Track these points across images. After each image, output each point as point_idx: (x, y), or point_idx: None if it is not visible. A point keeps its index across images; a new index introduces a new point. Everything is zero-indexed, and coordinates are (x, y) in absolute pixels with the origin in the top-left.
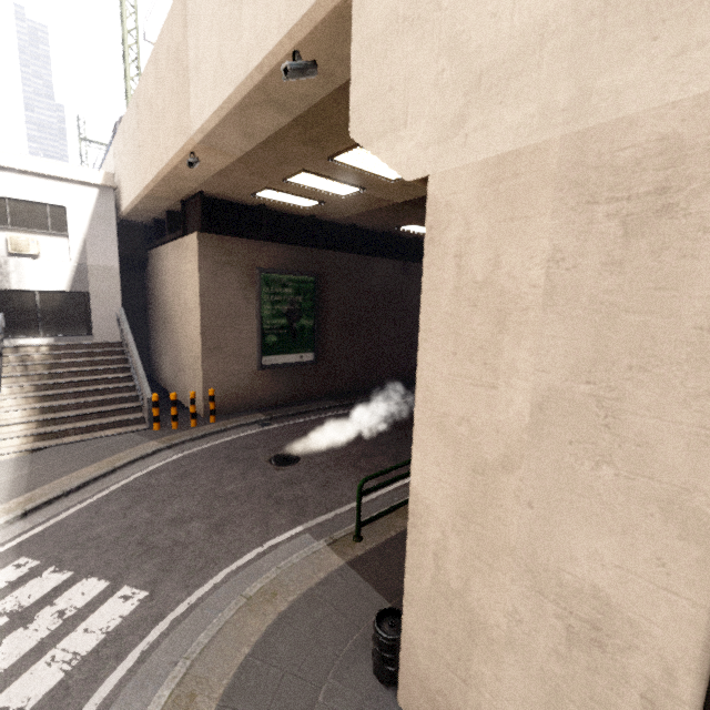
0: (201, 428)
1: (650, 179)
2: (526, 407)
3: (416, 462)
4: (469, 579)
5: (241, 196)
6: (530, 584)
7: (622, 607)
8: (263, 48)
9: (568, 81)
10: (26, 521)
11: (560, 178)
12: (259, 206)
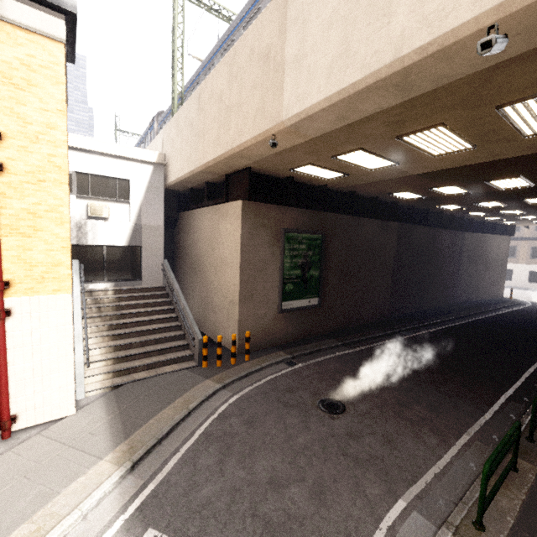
0: (241, 366)
1: None
2: None
3: None
4: None
5: (279, 171)
6: None
7: None
8: (437, 27)
9: None
10: (135, 475)
11: None
12: (287, 178)
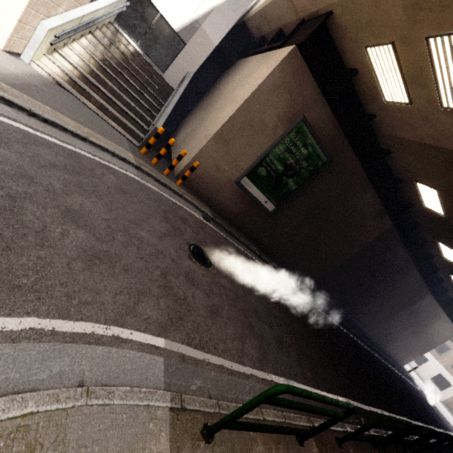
0: (168, 180)
1: None
2: None
3: None
4: None
5: (353, 45)
6: None
7: None
8: None
9: None
10: None
11: None
12: (351, 69)
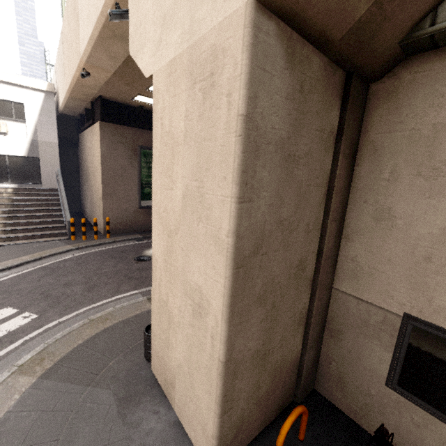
0: (100, 240)
1: (209, 69)
2: (180, 198)
3: (152, 236)
4: (168, 294)
5: (126, 100)
6: (183, 290)
7: (205, 293)
8: (102, 1)
9: (188, 17)
10: None
11: (187, 71)
12: (139, 107)
